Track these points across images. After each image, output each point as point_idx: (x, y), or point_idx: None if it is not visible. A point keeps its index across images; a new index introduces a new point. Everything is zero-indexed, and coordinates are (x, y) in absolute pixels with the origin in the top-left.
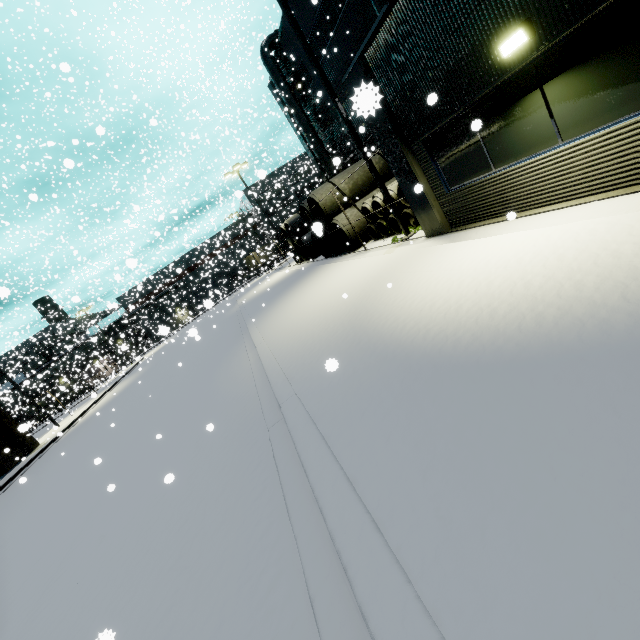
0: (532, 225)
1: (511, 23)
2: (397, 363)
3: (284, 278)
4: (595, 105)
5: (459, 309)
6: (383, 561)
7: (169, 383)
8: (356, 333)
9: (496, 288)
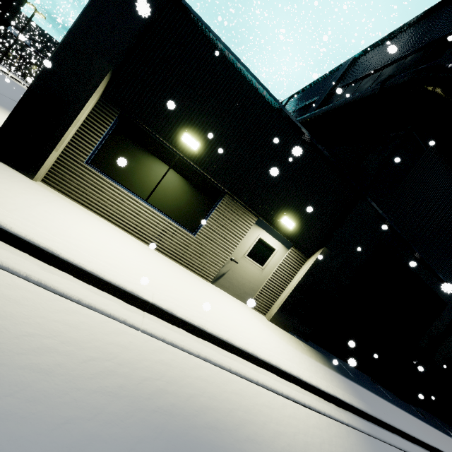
0: None
1: None
2: None
3: None
4: None
5: None
6: None
7: None
8: None
9: None
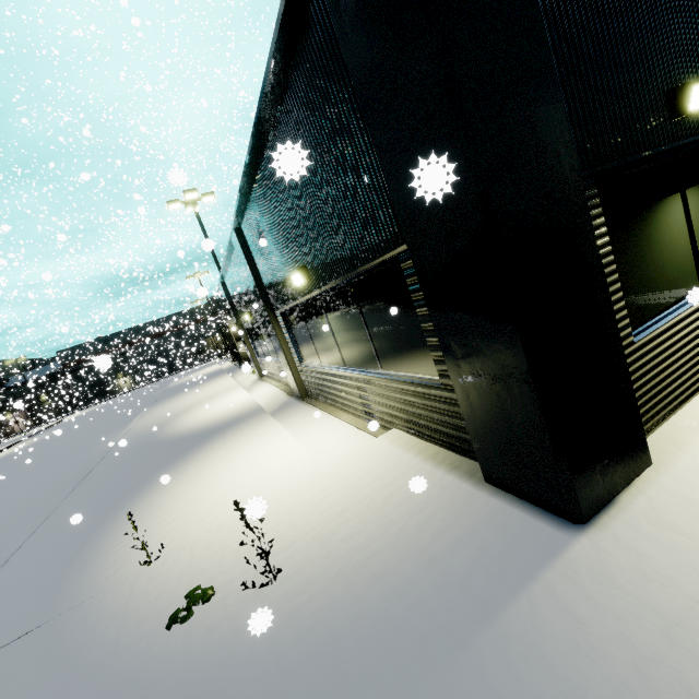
0: (261, 389)
1: (248, 309)
2: (147, 440)
3: (208, 373)
4: (271, 349)
5: (185, 422)
6: (76, 483)
7: (68, 443)
8: (160, 426)
9: (202, 416)
